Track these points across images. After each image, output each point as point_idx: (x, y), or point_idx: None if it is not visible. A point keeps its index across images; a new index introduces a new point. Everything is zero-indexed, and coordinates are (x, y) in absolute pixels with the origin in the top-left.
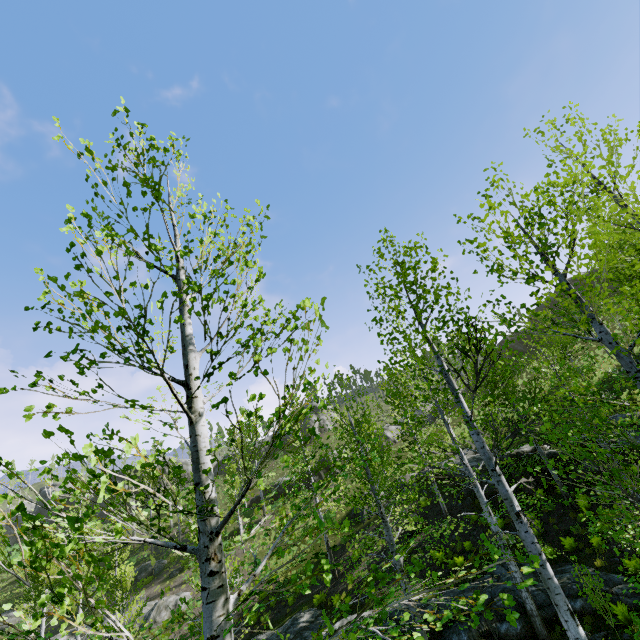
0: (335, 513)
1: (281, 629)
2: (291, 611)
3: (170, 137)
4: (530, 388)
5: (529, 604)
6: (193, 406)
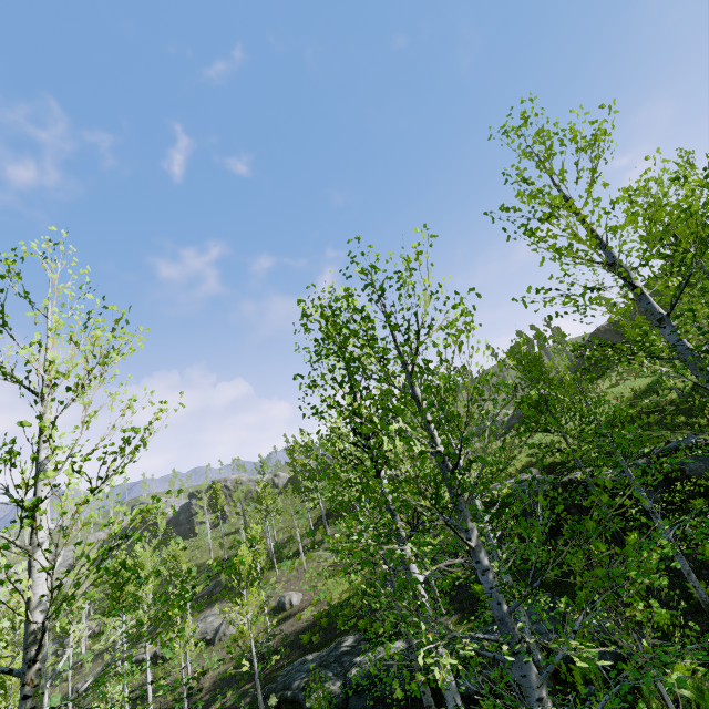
0: None
1: (325, 651)
2: (340, 633)
3: (5, 262)
4: (575, 411)
5: (536, 655)
6: (33, 537)
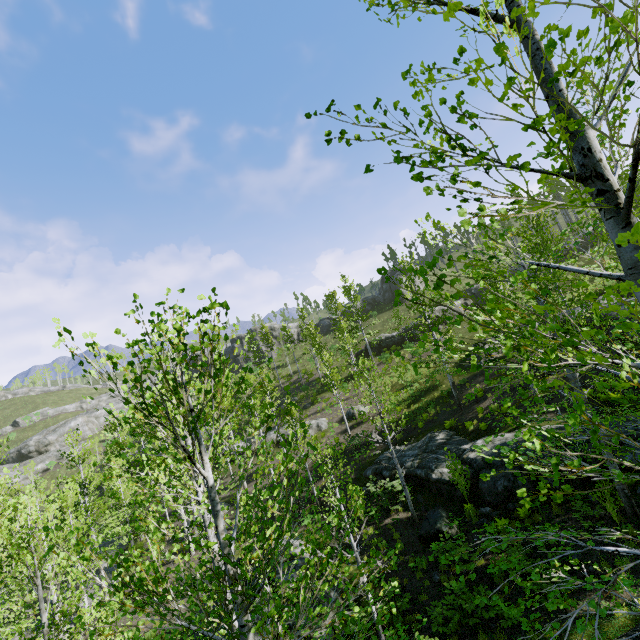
0: (450, 360)
1: (420, 443)
2: (422, 432)
3: None
4: None
5: None
6: (620, 202)
